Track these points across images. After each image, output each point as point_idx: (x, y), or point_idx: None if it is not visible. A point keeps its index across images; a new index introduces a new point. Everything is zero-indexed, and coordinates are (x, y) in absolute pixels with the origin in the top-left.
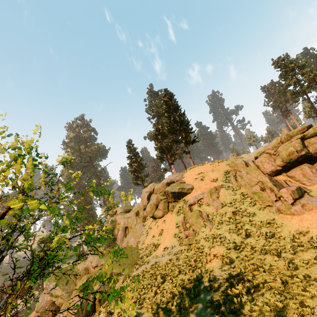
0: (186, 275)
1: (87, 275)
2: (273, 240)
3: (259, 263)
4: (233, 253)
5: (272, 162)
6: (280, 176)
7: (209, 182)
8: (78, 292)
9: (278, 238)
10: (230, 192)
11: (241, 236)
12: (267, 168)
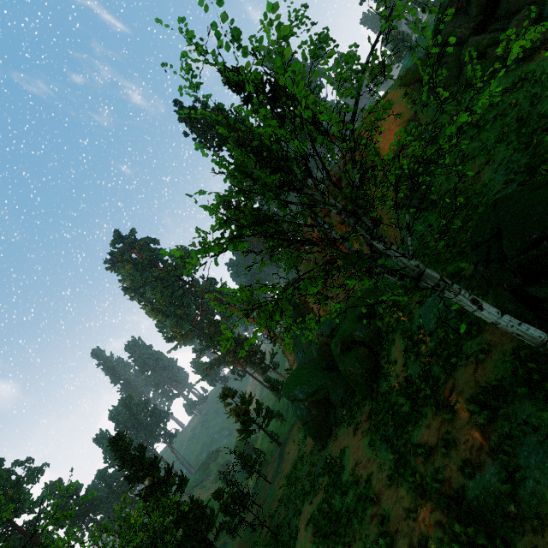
0: (462, 215)
1: (334, 338)
2: (540, 88)
3: (542, 119)
4: (499, 148)
5: (465, 20)
6: (487, 30)
7: (393, 125)
8: (342, 356)
9: (545, 80)
10: (435, 108)
11: (494, 126)
12: (463, 33)
